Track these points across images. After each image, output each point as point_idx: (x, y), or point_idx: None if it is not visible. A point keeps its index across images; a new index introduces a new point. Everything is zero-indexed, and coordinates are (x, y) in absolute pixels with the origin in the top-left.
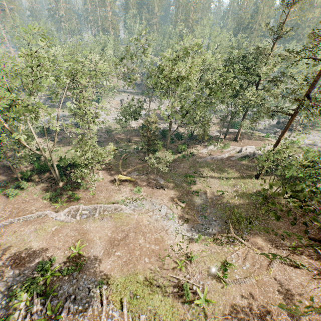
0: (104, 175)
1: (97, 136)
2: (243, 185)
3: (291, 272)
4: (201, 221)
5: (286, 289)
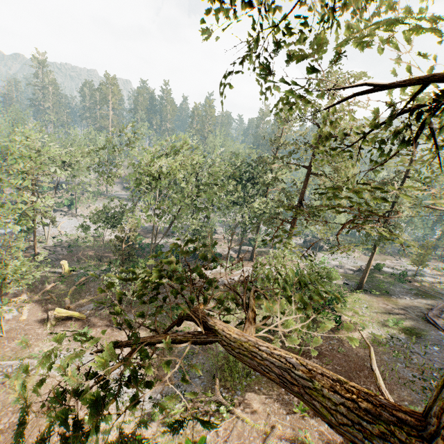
0: (32, 311)
1: (48, 251)
2: None
3: None
4: (178, 380)
5: None
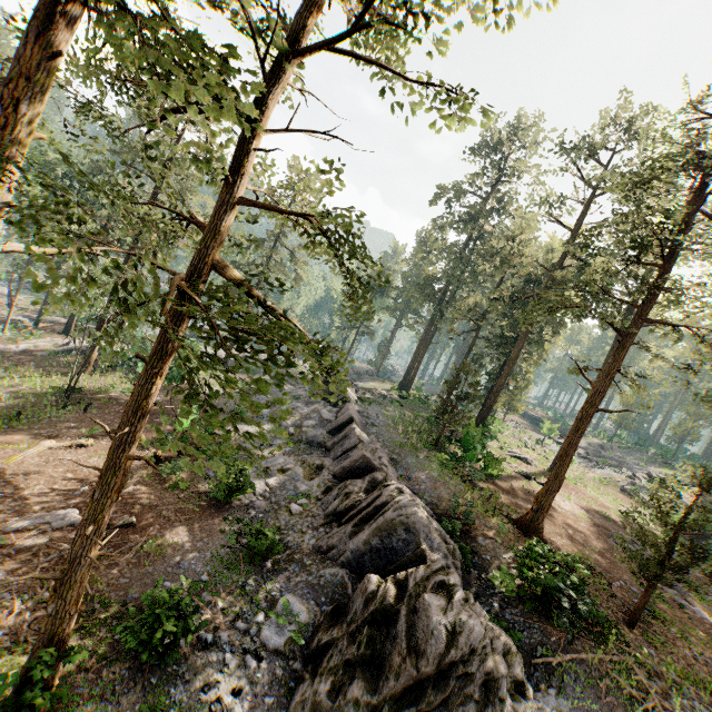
0: None
1: None
2: (39, 382)
3: (66, 454)
4: None
5: (36, 471)
